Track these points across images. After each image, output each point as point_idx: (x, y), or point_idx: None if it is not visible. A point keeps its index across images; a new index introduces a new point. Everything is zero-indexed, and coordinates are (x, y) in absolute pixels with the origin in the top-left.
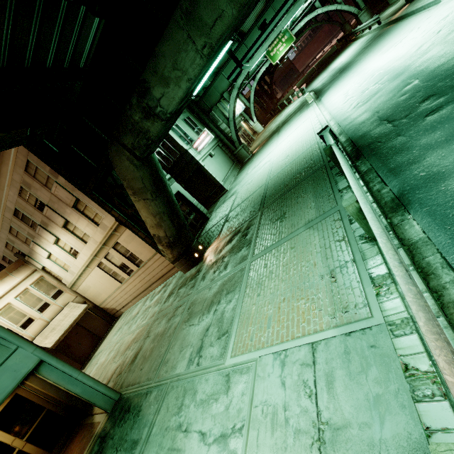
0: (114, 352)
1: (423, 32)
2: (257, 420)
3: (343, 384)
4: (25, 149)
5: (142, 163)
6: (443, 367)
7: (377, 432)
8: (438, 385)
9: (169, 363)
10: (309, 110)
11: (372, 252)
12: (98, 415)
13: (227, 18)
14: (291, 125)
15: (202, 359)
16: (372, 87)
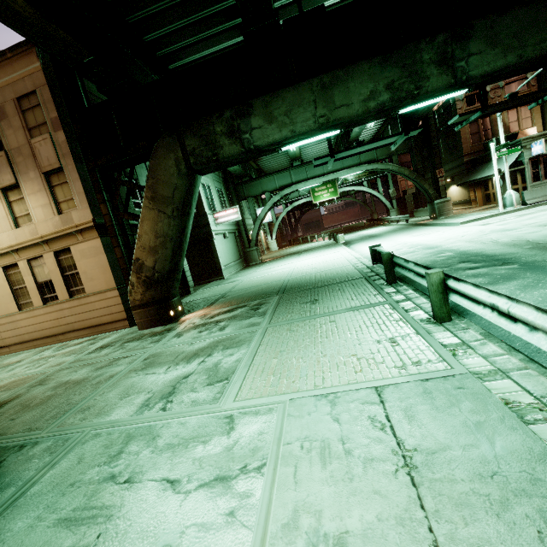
0: None
1: (449, 234)
2: (292, 456)
3: (430, 417)
4: (45, 79)
5: (187, 173)
6: None
7: (489, 451)
8: None
9: (91, 410)
10: (338, 248)
11: (439, 330)
12: None
13: (353, 110)
14: (316, 252)
15: (173, 404)
16: (406, 249)
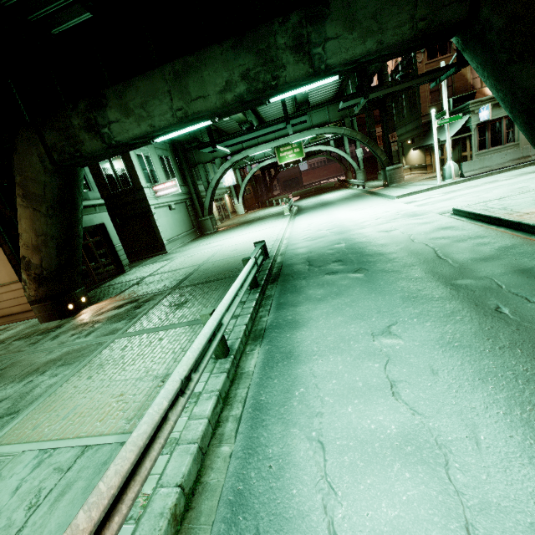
0: None
1: (374, 212)
2: None
3: (73, 498)
4: None
5: (56, 169)
6: (107, 475)
7: None
8: (142, 508)
9: None
10: (282, 220)
11: (207, 369)
12: None
13: (210, 102)
14: (261, 224)
15: None
16: (324, 231)
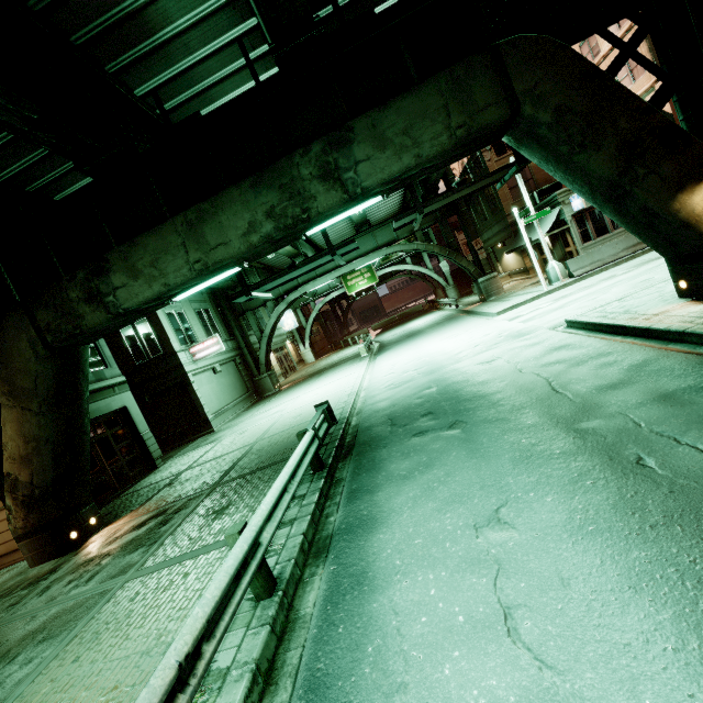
0: None
1: (471, 338)
2: None
3: None
4: None
5: (51, 354)
6: None
7: None
8: None
9: None
10: (359, 364)
11: (243, 621)
12: None
13: (233, 248)
14: (334, 374)
15: None
16: (411, 372)
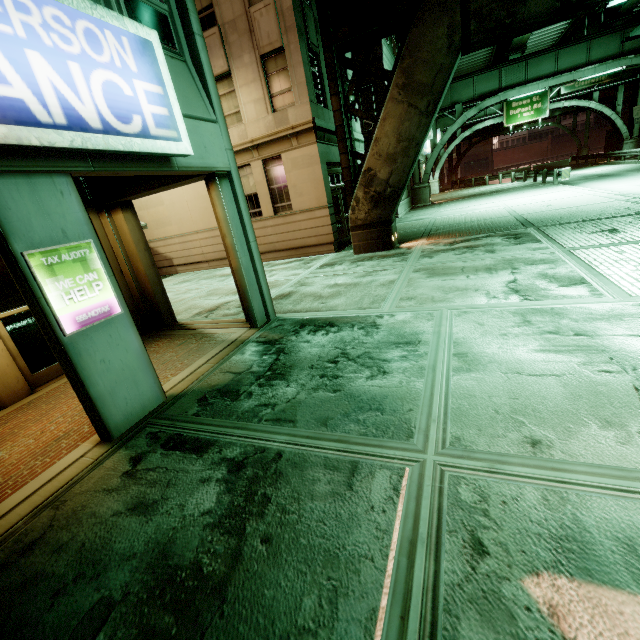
0: (195, 293)
1: None
2: None
3: None
4: None
5: (459, 48)
6: None
7: None
8: None
9: (419, 299)
10: (559, 187)
11: None
12: (218, 329)
13: None
14: (521, 193)
15: (534, 297)
16: None
